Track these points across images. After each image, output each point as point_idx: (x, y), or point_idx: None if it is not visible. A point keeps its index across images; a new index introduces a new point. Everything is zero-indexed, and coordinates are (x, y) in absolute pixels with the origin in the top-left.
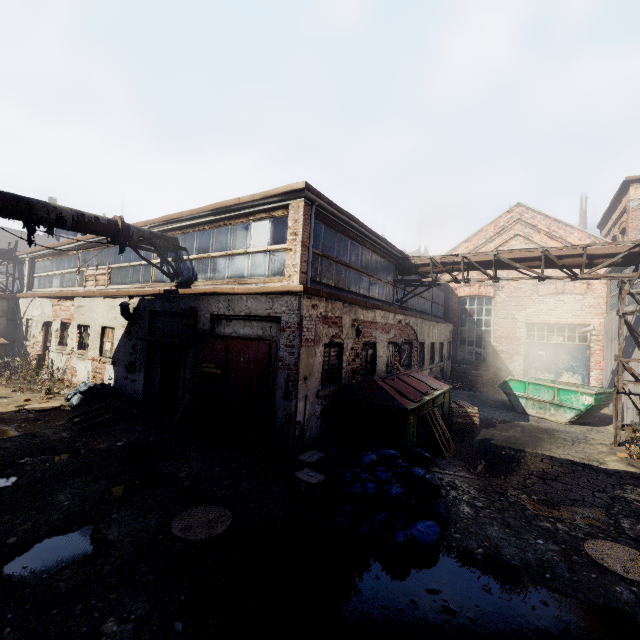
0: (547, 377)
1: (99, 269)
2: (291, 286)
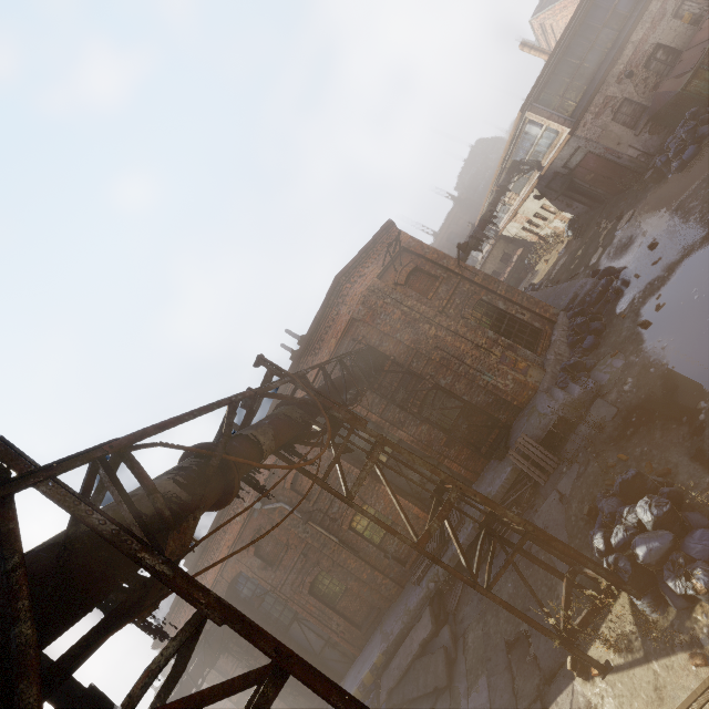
0: None
1: (507, 196)
2: (566, 139)
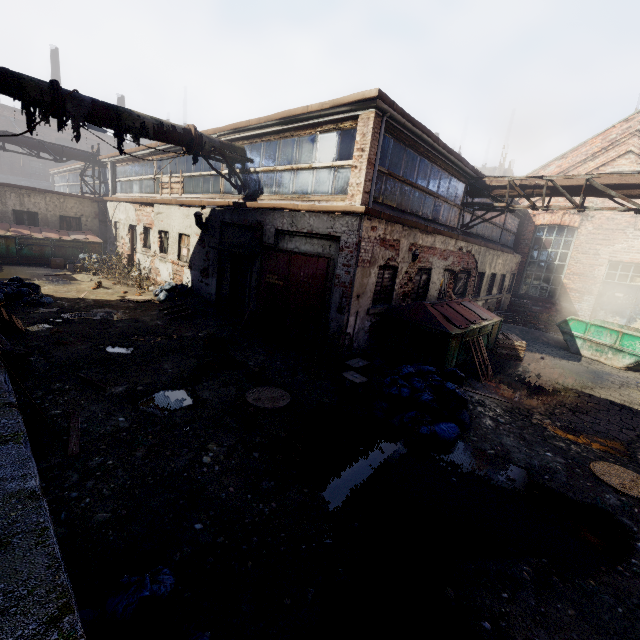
0: (617, 321)
1: (173, 177)
2: (353, 206)
